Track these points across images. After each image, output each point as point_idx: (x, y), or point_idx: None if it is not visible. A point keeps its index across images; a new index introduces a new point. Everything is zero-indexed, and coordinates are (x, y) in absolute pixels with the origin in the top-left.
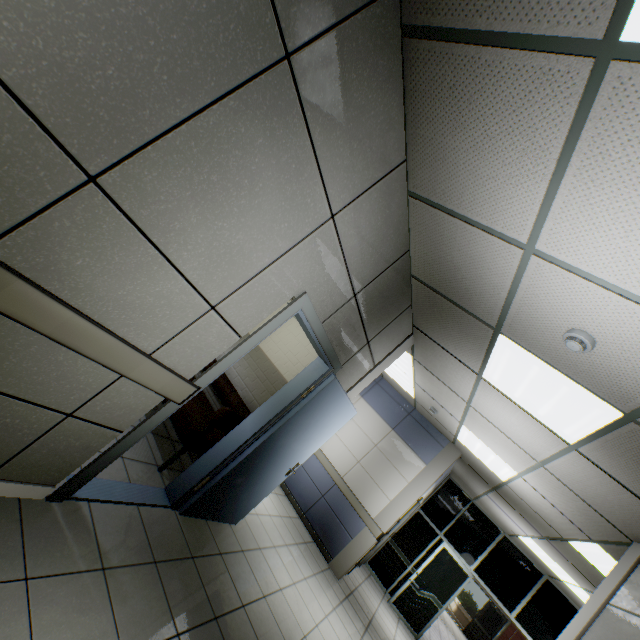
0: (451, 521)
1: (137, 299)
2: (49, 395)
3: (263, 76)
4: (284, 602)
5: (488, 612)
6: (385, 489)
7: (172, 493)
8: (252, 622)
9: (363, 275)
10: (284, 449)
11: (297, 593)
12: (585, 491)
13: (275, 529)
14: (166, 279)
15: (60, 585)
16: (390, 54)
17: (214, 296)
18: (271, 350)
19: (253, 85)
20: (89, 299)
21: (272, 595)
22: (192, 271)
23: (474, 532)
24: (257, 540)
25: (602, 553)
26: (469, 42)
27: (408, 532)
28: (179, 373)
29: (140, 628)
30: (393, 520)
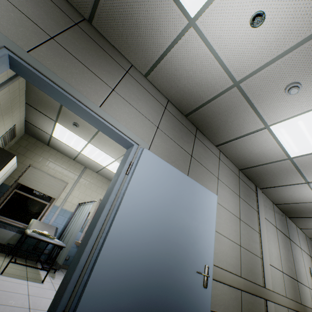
0: None
1: (306, 297)
2: None
3: (290, 244)
4: None
5: None
6: None
7: None
8: None
9: (307, 250)
10: None
11: None
12: None
13: None
14: (305, 288)
15: None
16: (288, 220)
17: (307, 285)
18: None
19: (291, 246)
20: (306, 303)
21: None
22: (304, 283)
23: None
24: None
25: None
26: (304, 217)
27: None
28: None
29: None
30: None
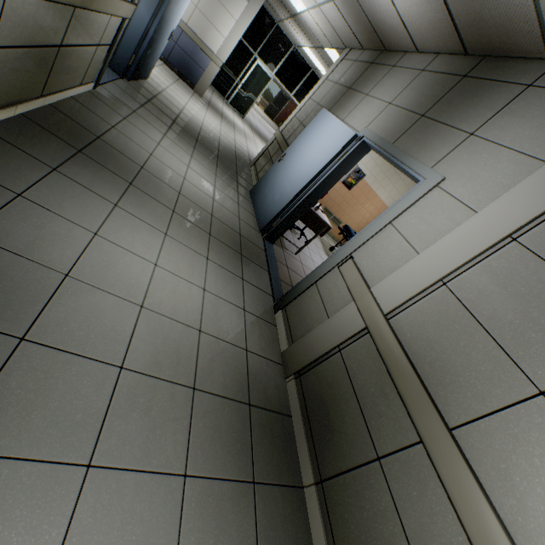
0: (262, 44)
1: None
2: (95, 39)
3: None
4: (189, 113)
5: (279, 98)
6: (221, 30)
7: (117, 70)
8: (185, 122)
9: None
10: (167, 24)
11: (190, 108)
12: (334, 24)
13: (161, 77)
14: None
15: (133, 119)
16: None
17: None
18: None
19: None
20: None
21: (183, 111)
22: None
23: (277, 49)
24: (160, 86)
25: (336, 55)
26: None
27: (234, 58)
28: (128, 0)
29: (160, 128)
30: (229, 54)
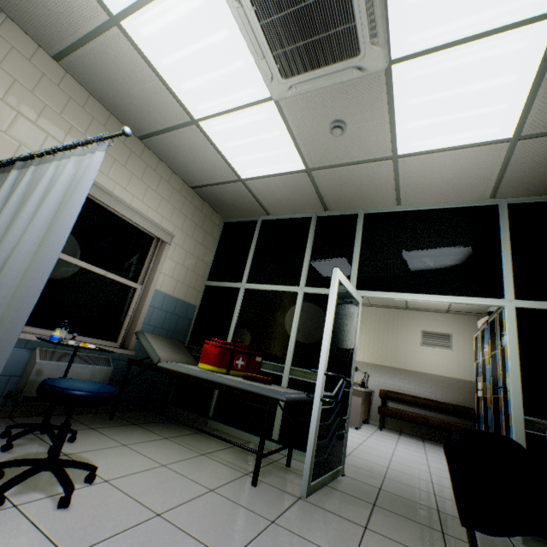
0: None
1: None
2: None
3: None
4: None
5: None
6: None
7: None
8: None
9: None
10: None
11: None
12: None
13: None
14: None
15: None
16: None
17: None
18: (432, 370)
19: None
20: None
21: None
22: None
23: None
24: None
25: None
26: None
27: None
28: None
29: None
30: None
